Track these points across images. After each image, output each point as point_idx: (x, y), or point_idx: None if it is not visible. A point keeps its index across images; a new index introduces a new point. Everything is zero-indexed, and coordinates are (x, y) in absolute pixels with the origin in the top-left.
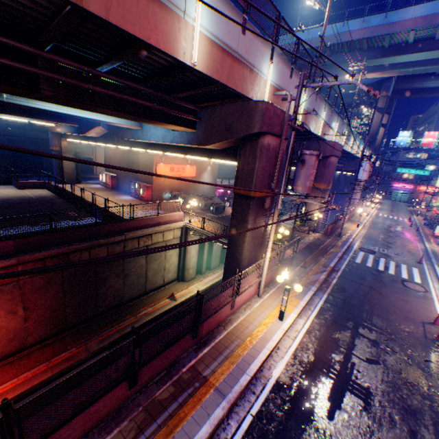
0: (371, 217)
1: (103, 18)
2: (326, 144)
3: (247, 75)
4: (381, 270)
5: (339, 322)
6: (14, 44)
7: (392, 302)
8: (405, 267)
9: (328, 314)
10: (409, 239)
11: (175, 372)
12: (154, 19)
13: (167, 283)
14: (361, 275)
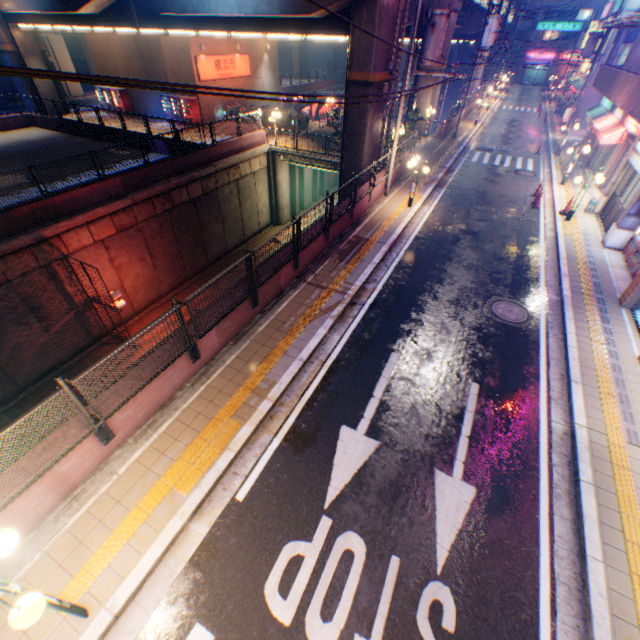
0: (492, 113)
1: None
2: None
3: None
4: (497, 166)
5: (456, 205)
6: None
7: (503, 188)
8: (520, 161)
9: (448, 202)
10: (533, 133)
11: (345, 240)
12: None
13: (262, 230)
14: (476, 172)
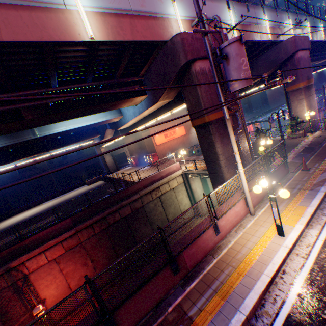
0: None
1: None
2: (284, 44)
3: (153, 23)
4: None
5: None
6: None
7: None
8: None
9: None
10: None
11: (161, 313)
12: (40, 22)
13: (187, 221)
14: None
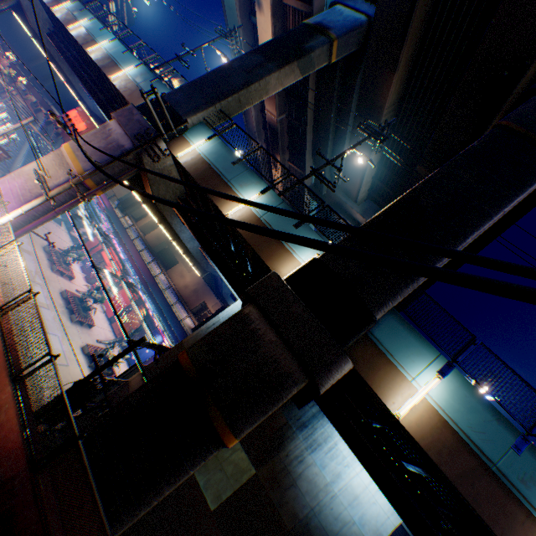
0: None
1: None
2: None
3: None
4: None
5: None
6: None
7: None
8: None
9: None
10: None
11: None
12: None
13: None
14: None
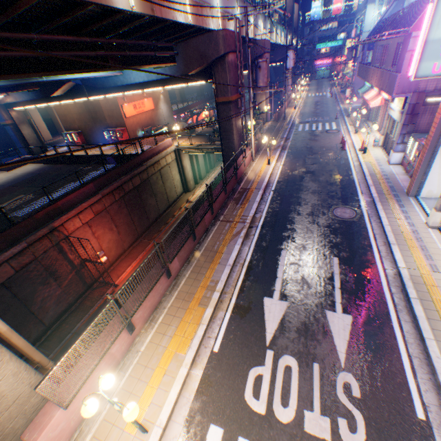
0: (303, 100)
1: (161, 17)
2: (258, 44)
3: (209, 13)
4: (314, 130)
5: (296, 158)
6: (99, 41)
7: (321, 142)
8: (327, 124)
9: (291, 157)
10: (330, 107)
11: (236, 191)
12: (172, 5)
13: (179, 196)
14: (303, 136)
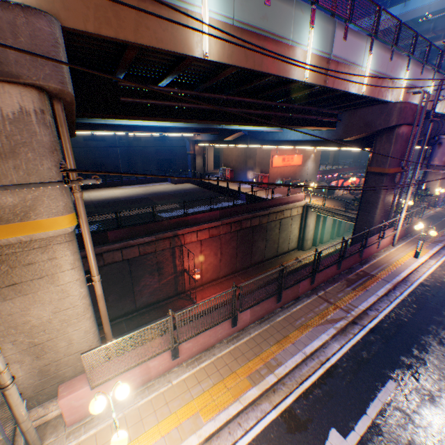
0: None
1: (331, 88)
2: None
3: (389, 86)
4: None
5: None
6: (269, 104)
7: None
8: None
9: None
10: None
11: (353, 271)
12: (348, 78)
13: (289, 250)
14: None
